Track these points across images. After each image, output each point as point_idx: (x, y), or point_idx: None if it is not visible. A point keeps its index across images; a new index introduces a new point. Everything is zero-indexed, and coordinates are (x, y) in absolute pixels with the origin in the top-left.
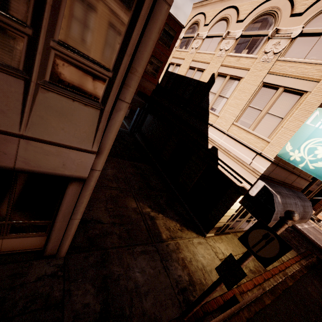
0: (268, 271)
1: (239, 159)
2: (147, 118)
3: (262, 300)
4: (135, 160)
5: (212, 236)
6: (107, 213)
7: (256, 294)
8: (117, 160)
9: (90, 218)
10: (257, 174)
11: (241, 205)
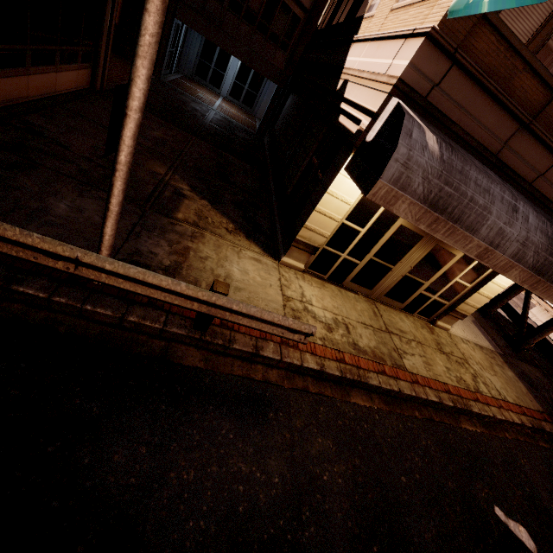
0: (408, 372)
1: (373, 74)
2: (286, 103)
3: (347, 391)
4: (227, 151)
5: (301, 271)
6: (92, 149)
7: (289, 322)
8: (189, 136)
9: (51, 137)
10: (391, 83)
11: (346, 171)
